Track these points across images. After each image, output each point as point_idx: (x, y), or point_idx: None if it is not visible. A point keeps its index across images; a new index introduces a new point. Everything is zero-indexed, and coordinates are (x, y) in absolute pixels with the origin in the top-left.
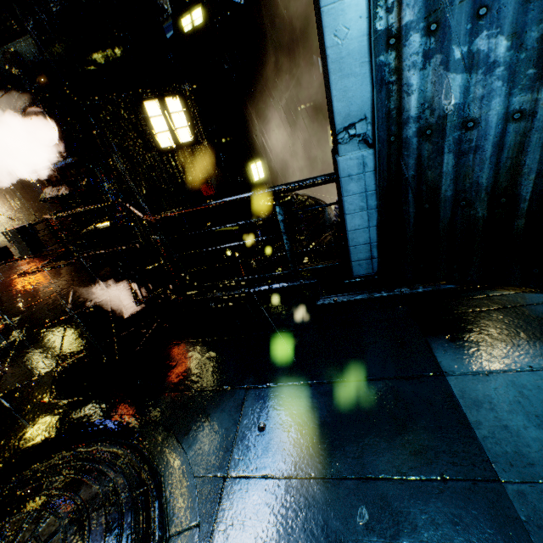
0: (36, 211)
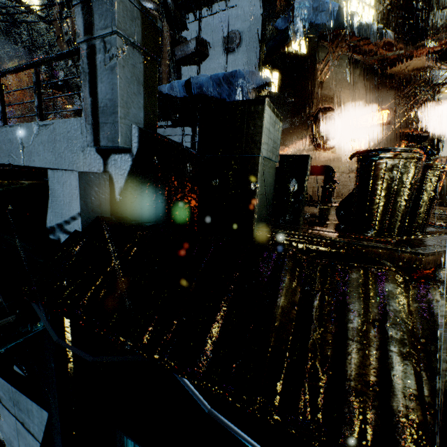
0: None
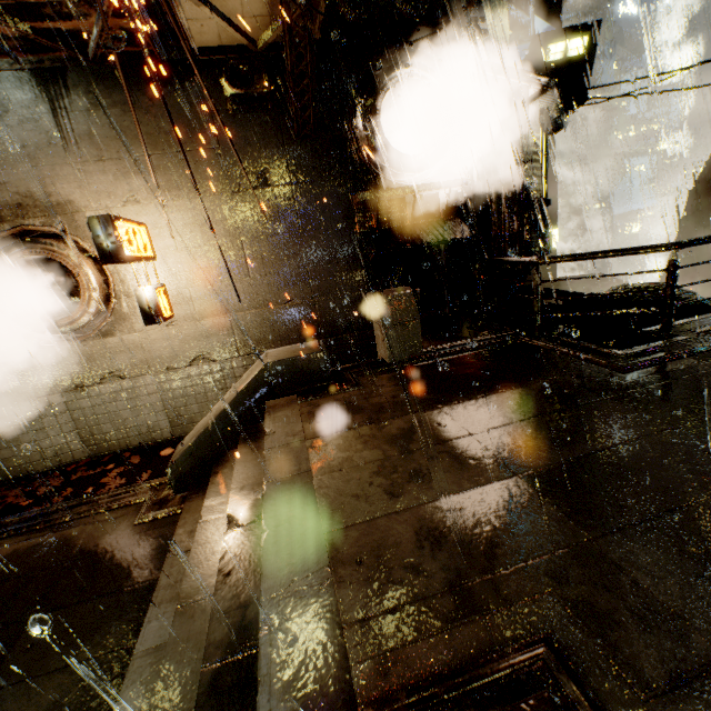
0: (302, 282)
